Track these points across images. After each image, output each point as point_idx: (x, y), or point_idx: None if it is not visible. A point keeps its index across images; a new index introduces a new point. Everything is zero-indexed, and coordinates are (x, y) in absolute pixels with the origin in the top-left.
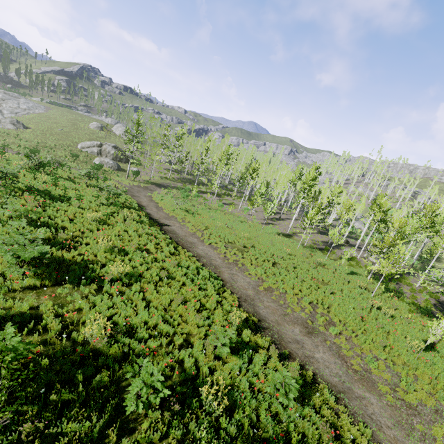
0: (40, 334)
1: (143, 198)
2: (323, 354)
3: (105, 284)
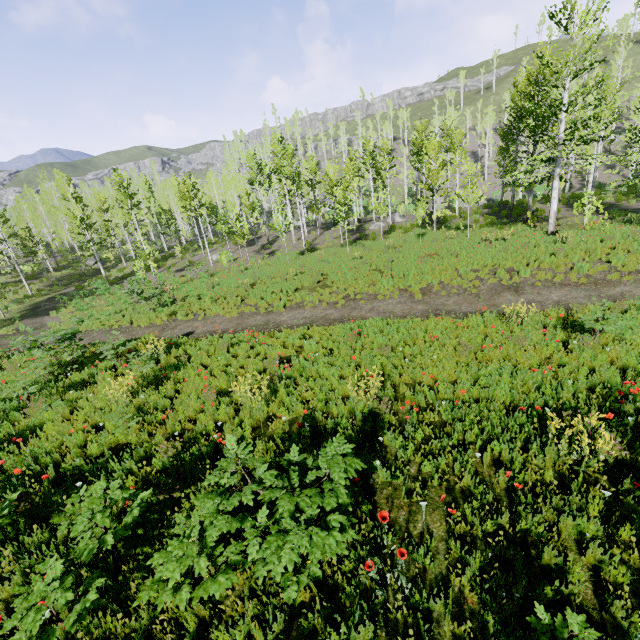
0: (559, 552)
1: None
2: (553, 294)
3: (384, 425)
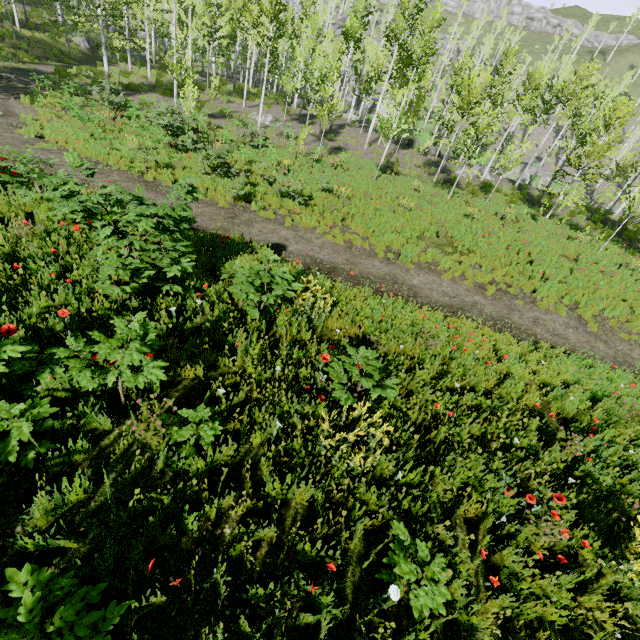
0: None
1: (59, 163)
2: None
3: None
